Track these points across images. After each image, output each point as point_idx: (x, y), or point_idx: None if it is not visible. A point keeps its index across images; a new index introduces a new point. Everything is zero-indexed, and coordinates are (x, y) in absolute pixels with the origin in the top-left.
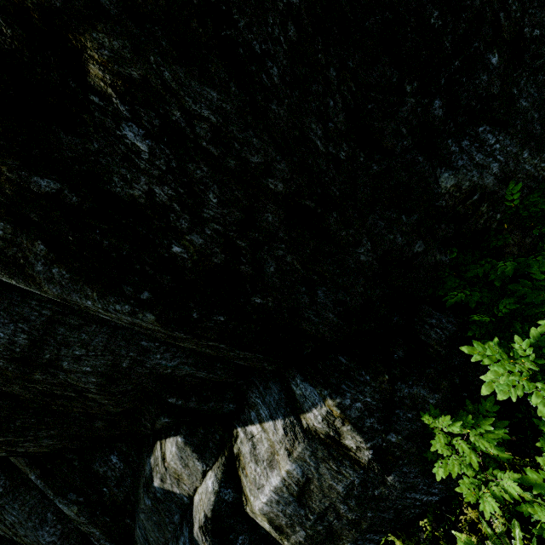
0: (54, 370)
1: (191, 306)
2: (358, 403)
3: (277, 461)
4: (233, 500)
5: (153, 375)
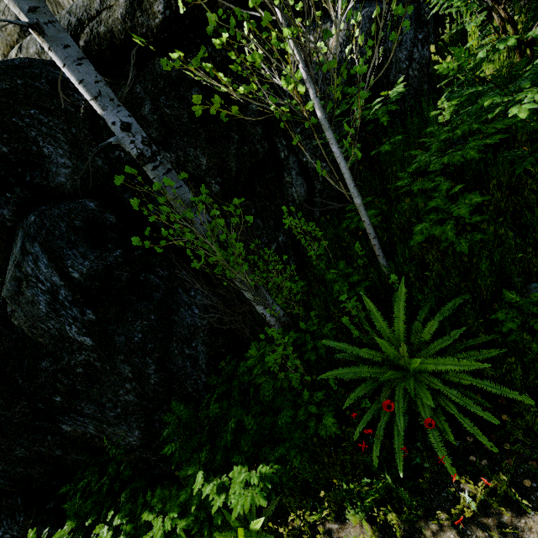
0: None
1: None
2: (8, 535)
3: None
4: None
5: None
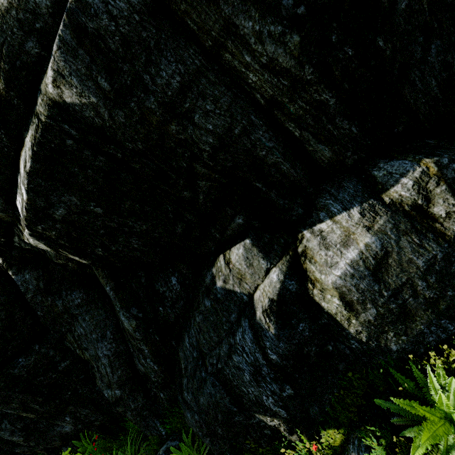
0: (186, 123)
1: (333, 26)
2: None
3: (353, 239)
4: (296, 291)
5: (249, 156)
